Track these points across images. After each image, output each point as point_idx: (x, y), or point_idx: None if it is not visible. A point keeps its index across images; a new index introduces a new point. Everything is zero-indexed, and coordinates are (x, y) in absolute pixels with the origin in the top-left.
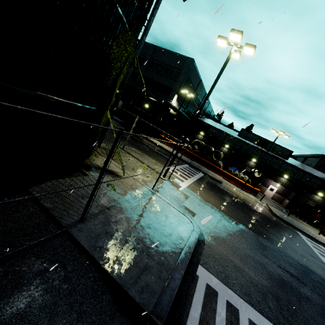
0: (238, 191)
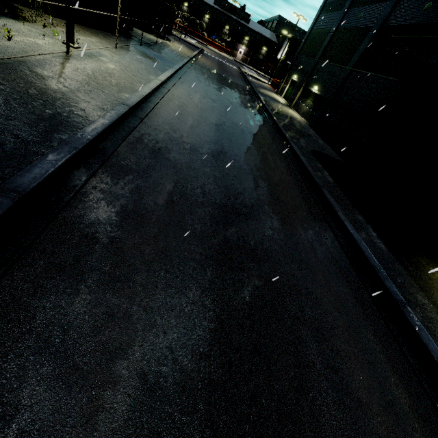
0: (217, 51)
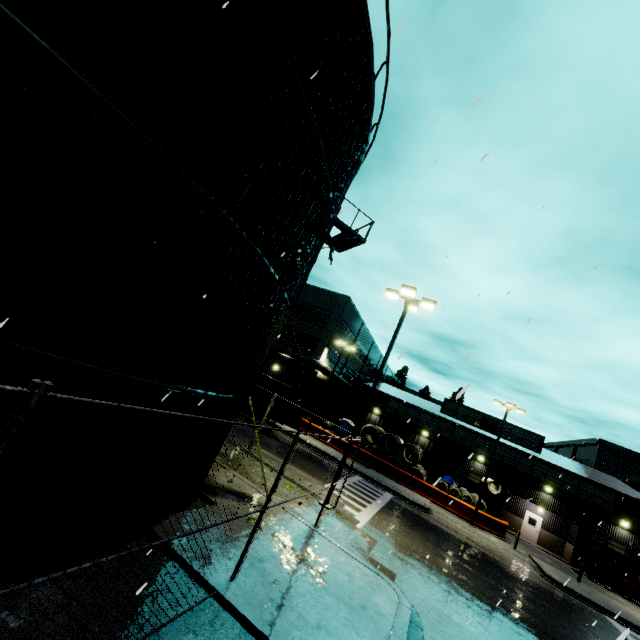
0: (467, 529)
